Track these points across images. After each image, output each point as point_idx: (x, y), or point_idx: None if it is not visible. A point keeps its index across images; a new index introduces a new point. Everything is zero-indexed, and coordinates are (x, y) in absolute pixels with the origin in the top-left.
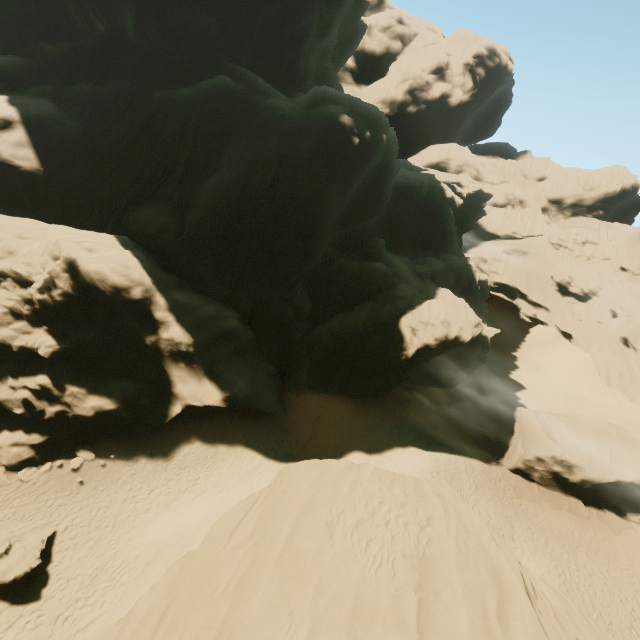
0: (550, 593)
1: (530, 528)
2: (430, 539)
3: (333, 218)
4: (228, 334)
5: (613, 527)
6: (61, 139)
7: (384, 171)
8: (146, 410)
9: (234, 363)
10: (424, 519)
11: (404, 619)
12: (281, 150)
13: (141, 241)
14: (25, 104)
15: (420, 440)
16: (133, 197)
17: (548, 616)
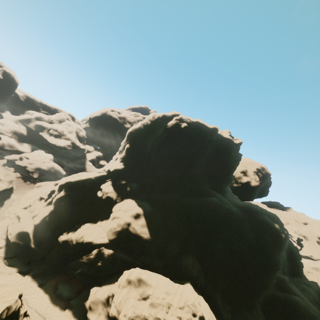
0: None
1: None
2: None
3: None
4: None
5: None
6: (156, 222)
7: None
8: None
9: None
10: None
11: None
12: (253, 238)
13: (185, 277)
14: (142, 205)
15: None
16: (179, 250)
17: None
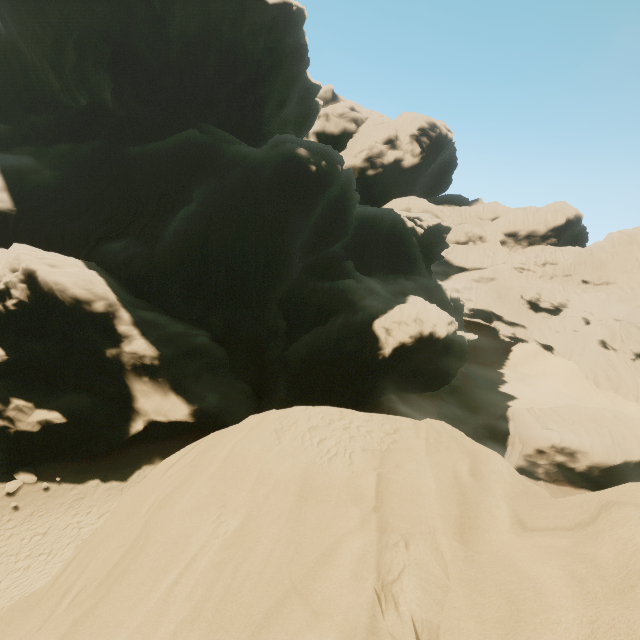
0: None
1: None
2: (396, 440)
3: (301, 242)
4: (198, 351)
5: None
6: (37, 184)
7: (344, 199)
8: (102, 427)
9: (204, 378)
10: (391, 430)
11: (361, 494)
12: (245, 179)
13: (111, 271)
14: (6, 158)
15: None
16: (105, 233)
17: None
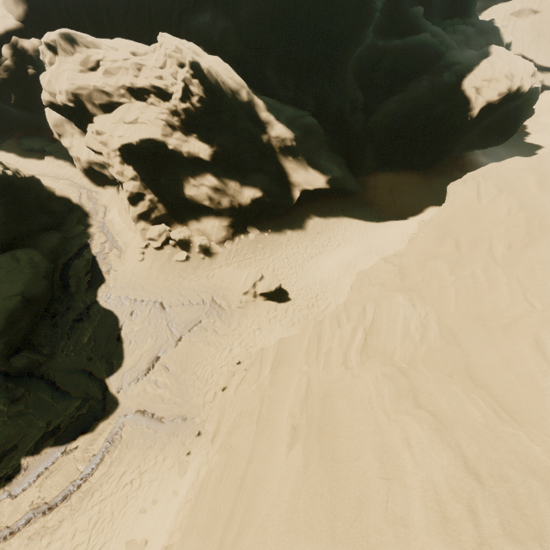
0: None
1: None
2: None
3: None
4: (309, 131)
5: None
6: None
7: None
8: (278, 197)
9: (322, 154)
10: None
11: None
12: None
13: None
14: None
15: None
16: (182, 5)
17: None
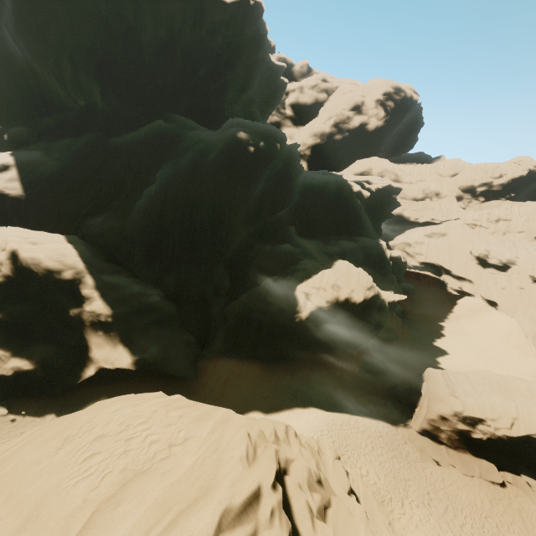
0: None
1: (429, 493)
2: (169, 456)
3: (246, 212)
4: (149, 308)
5: (532, 495)
6: (41, 174)
7: (286, 172)
8: (62, 372)
9: (150, 332)
10: (181, 439)
11: (68, 532)
12: (193, 162)
13: (93, 241)
14: (21, 154)
15: (324, 402)
16: (91, 210)
17: None
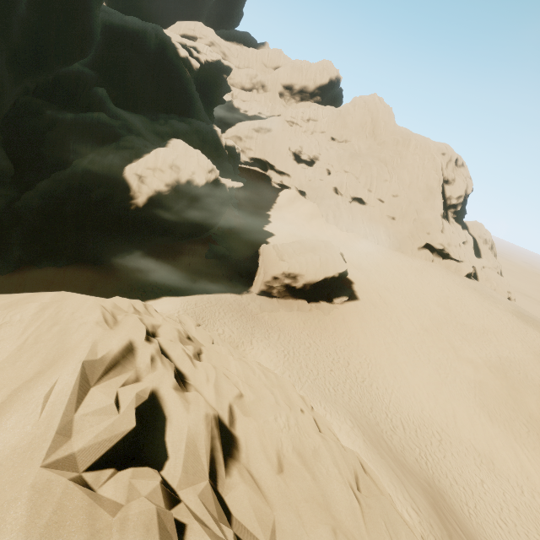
0: (236, 366)
1: (268, 331)
2: None
3: (12, 46)
4: None
5: (325, 311)
6: None
7: None
8: None
9: None
10: None
11: None
12: None
13: None
14: None
15: (176, 290)
16: None
17: (158, 385)
